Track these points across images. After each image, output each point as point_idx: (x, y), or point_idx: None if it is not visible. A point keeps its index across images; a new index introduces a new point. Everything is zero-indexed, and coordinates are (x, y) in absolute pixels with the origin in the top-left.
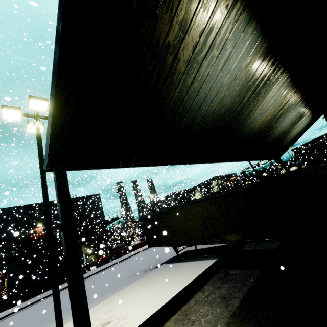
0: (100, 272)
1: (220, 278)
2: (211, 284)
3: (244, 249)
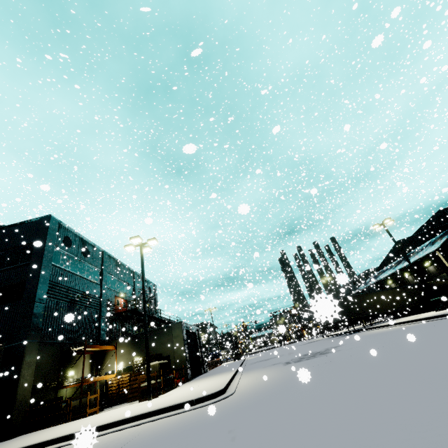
0: (246, 363)
1: None
2: None
3: None
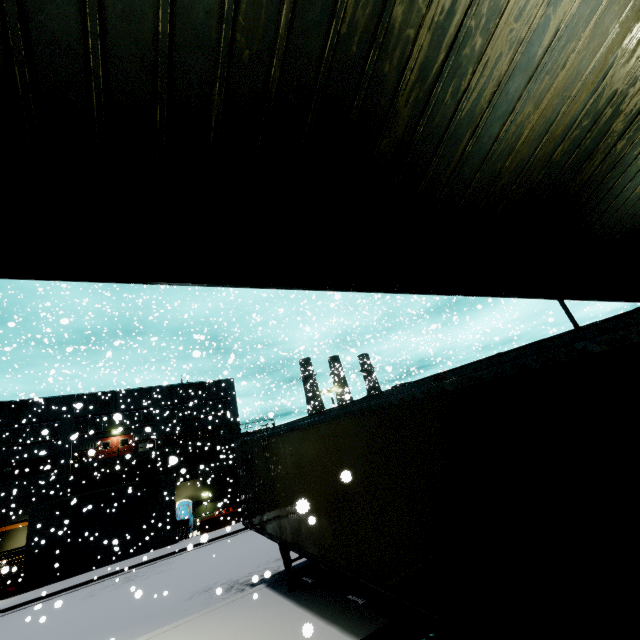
0: (194, 549)
1: None
2: None
3: None
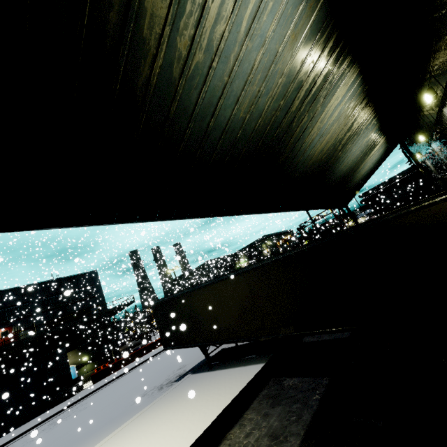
0: (97, 392)
1: (269, 396)
2: (255, 408)
3: (305, 340)
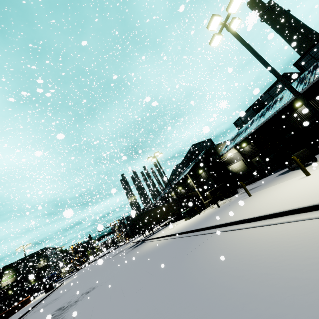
0: (33, 309)
1: None
2: None
3: None
